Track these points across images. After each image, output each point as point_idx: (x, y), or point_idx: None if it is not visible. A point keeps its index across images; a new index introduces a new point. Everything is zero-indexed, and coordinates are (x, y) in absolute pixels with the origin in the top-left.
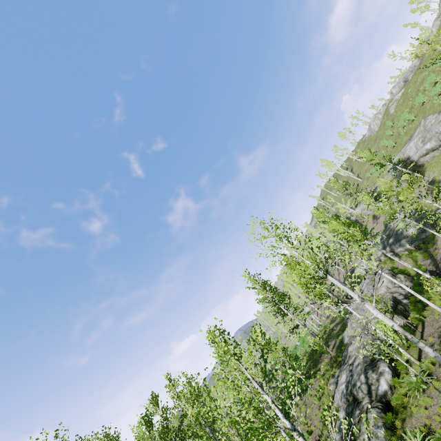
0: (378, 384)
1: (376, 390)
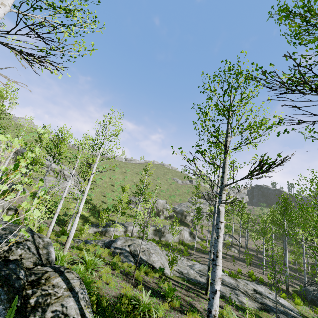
0: (48, 251)
1: (47, 256)
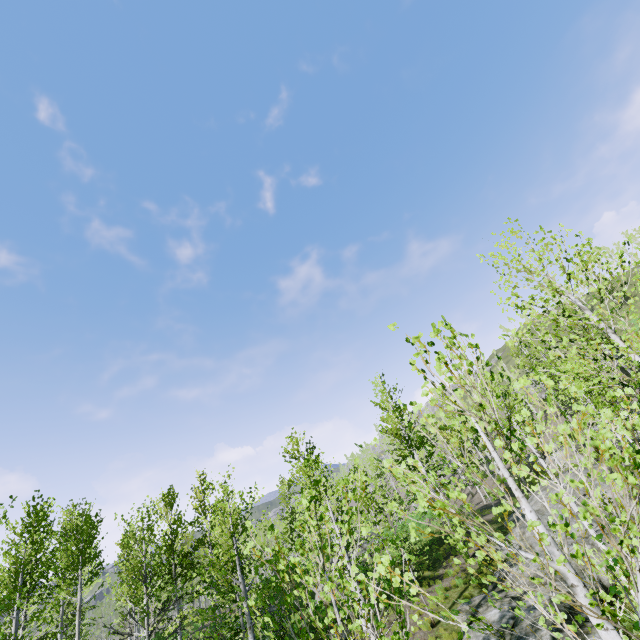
0: None
1: None
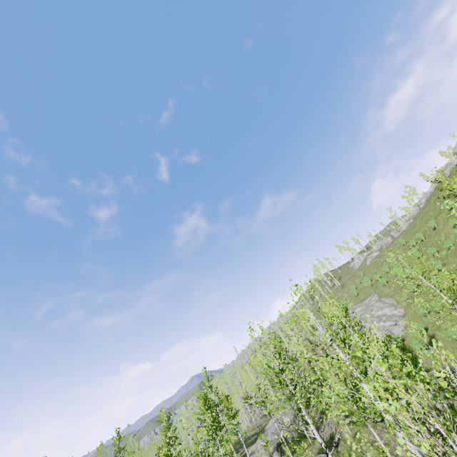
0: None
1: None
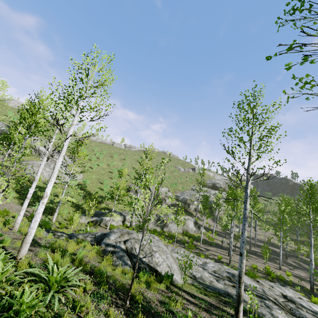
0: None
1: None
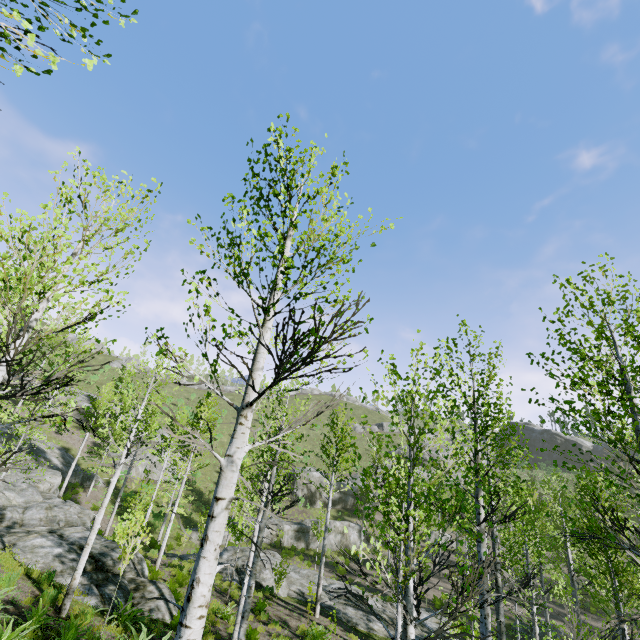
0: (142, 566)
1: (142, 571)
